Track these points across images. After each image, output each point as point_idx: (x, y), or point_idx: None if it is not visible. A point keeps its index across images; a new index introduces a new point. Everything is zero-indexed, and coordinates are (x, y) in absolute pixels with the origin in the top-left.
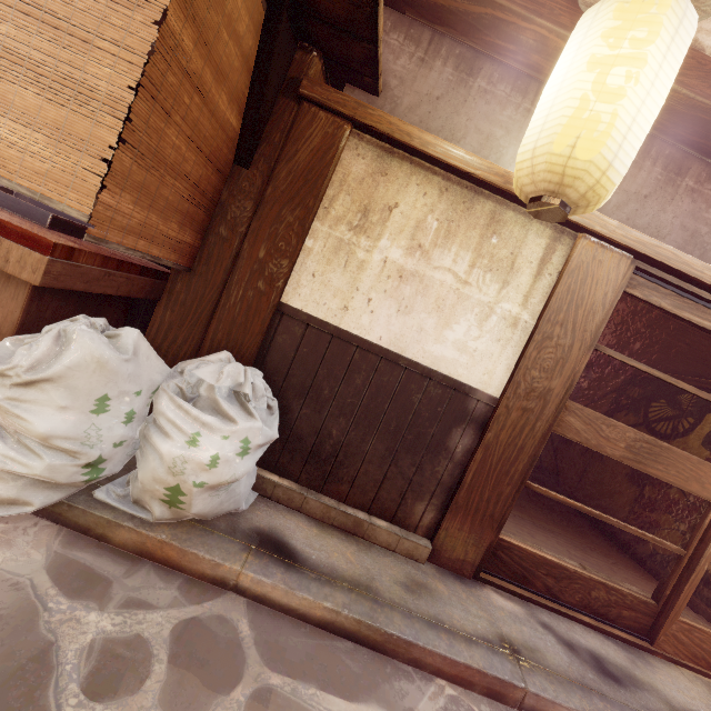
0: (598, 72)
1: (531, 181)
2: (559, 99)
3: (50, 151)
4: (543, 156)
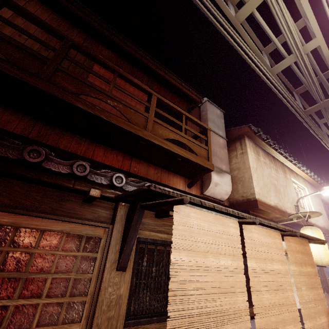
0: (323, 245)
1: (321, 264)
2: (319, 249)
3: (326, 318)
4: (324, 261)
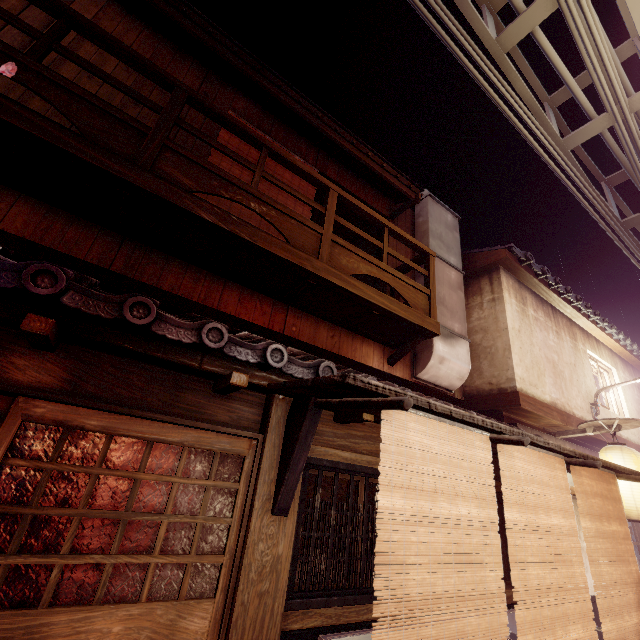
0: None
1: (637, 517)
2: (634, 490)
3: None
4: None
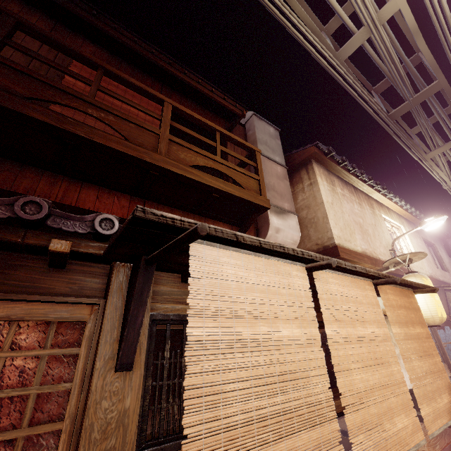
0: (433, 297)
1: (433, 322)
2: (428, 303)
3: (450, 397)
4: (437, 318)
